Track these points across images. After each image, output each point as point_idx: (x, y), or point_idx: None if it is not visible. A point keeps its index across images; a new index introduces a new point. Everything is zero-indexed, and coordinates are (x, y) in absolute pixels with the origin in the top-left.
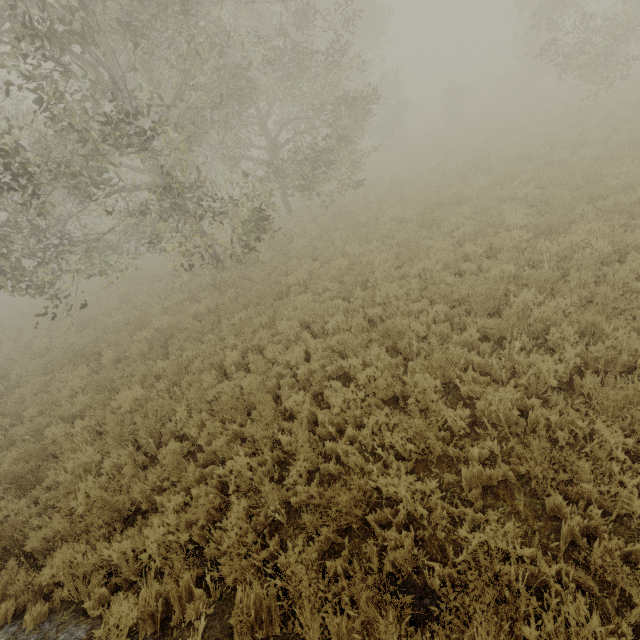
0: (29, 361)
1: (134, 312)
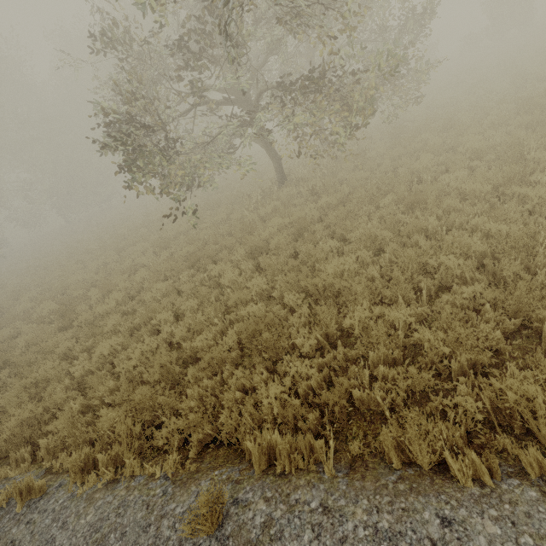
0: (127, 276)
1: (215, 229)
